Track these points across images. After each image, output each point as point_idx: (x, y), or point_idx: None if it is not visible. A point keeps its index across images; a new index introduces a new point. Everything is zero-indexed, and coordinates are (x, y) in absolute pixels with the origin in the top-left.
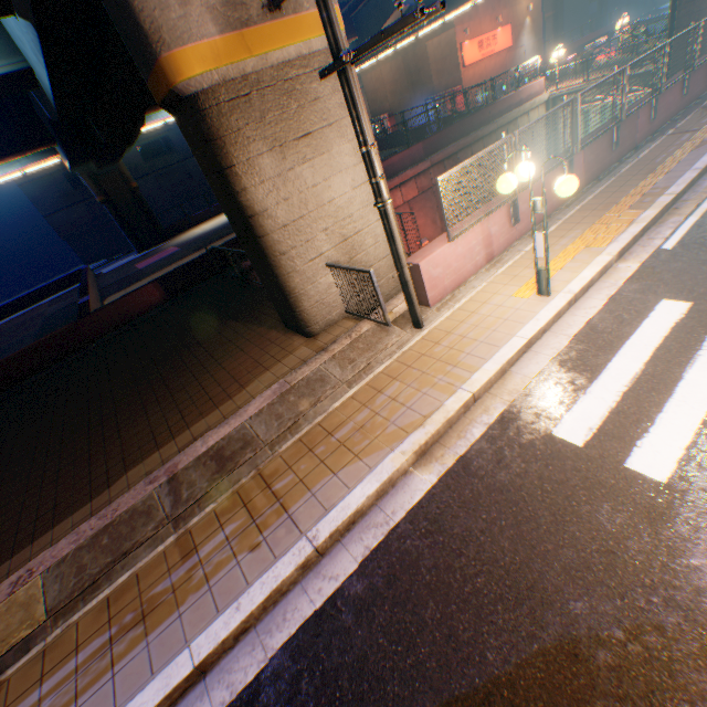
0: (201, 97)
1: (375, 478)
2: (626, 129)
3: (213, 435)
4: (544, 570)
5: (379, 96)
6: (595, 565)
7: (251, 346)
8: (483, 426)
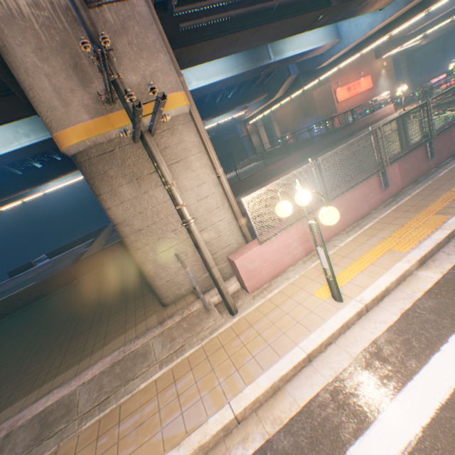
0: (79, 155)
1: None
2: (441, 142)
3: (55, 394)
4: None
5: (284, 123)
6: None
7: (132, 304)
8: None
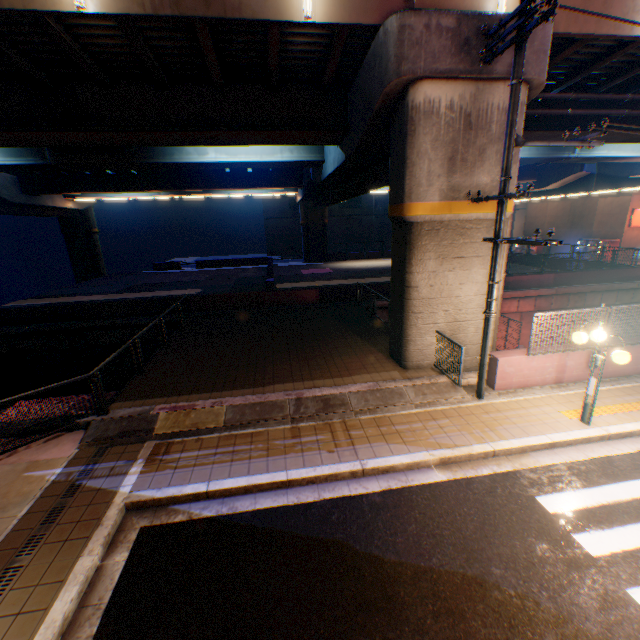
0: (414, 224)
1: (409, 457)
2: None
3: (326, 390)
4: (485, 547)
5: (536, 222)
6: (518, 562)
7: (362, 355)
8: (491, 470)
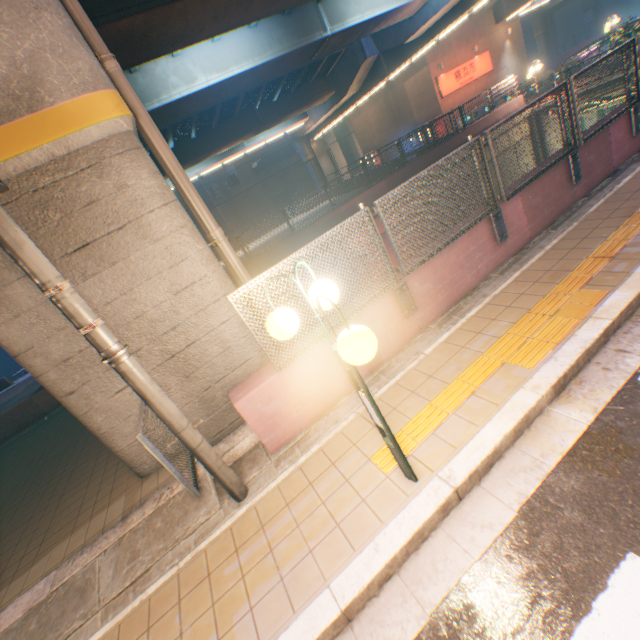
0: None
1: None
2: (593, 152)
3: None
4: None
5: (367, 135)
6: None
7: (101, 470)
8: None
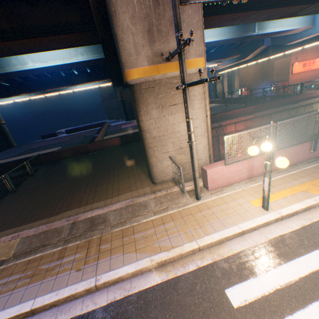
0: (135, 86)
1: (135, 266)
2: None
3: (96, 211)
4: None
5: (245, 79)
6: None
7: (132, 177)
8: (195, 266)
